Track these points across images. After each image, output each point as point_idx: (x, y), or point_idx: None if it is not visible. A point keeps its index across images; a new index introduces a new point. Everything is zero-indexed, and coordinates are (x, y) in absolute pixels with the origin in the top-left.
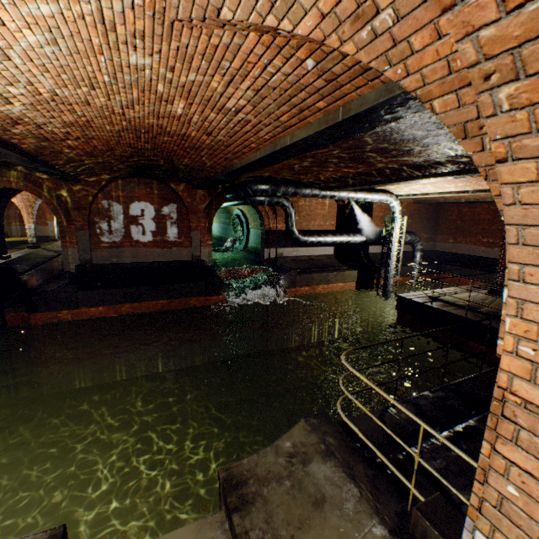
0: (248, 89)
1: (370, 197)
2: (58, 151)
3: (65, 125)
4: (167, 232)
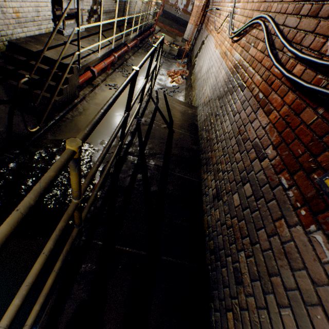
0: None
1: None
2: None
3: None
4: (188, 7)
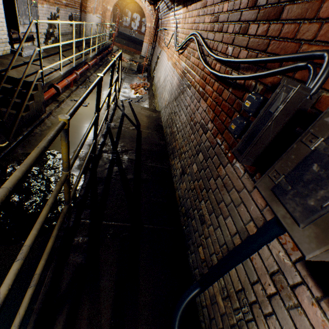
0: None
1: None
2: None
3: None
4: (141, 29)
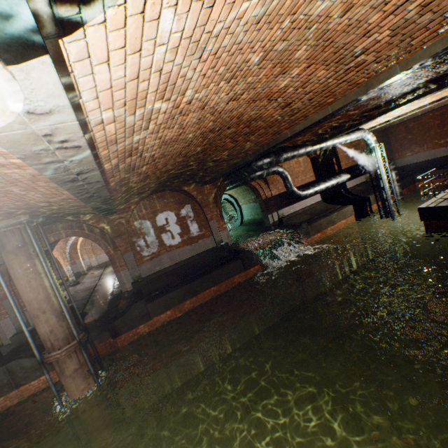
0: (414, 8)
1: (349, 138)
2: (128, 181)
3: (160, 145)
4: (190, 230)
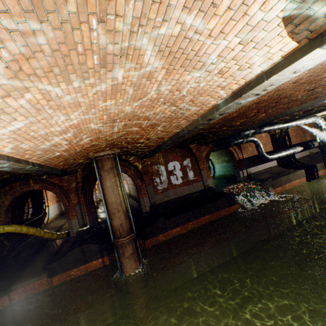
0: None
1: (307, 121)
2: None
3: None
4: (188, 175)
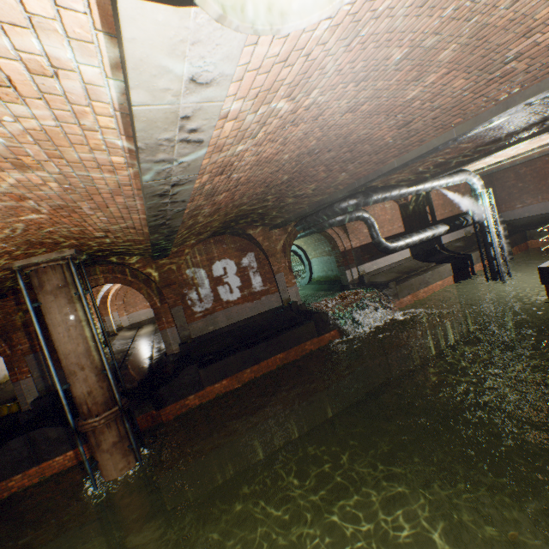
0: None
1: (451, 180)
2: (199, 212)
3: (252, 165)
4: (251, 284)
